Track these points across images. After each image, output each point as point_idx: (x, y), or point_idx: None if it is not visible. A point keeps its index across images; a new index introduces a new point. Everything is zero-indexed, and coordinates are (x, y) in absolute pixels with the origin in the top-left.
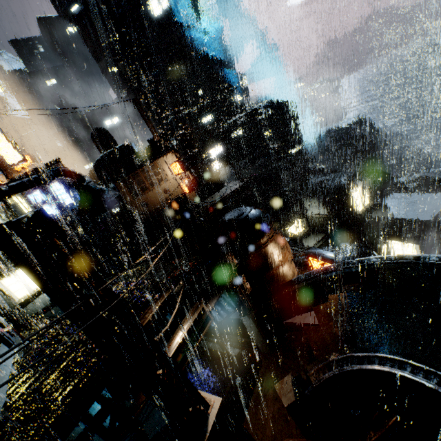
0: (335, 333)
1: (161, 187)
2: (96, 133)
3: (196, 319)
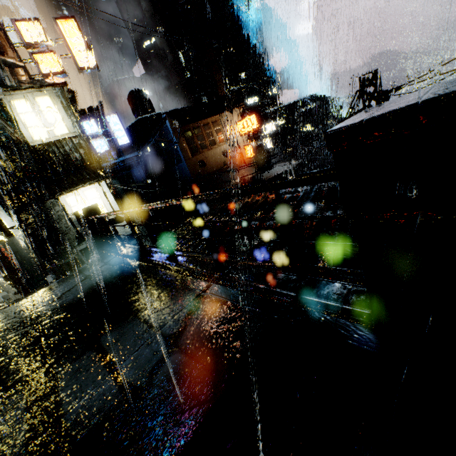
0: None
1: (221, 148)
2: (135, 93)
3: None
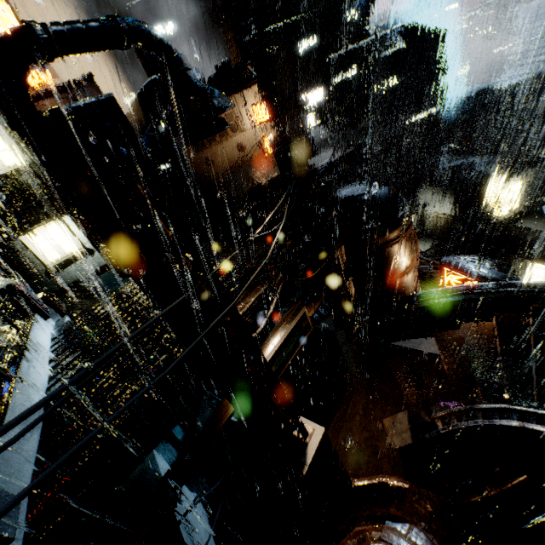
0: (466, 370)
1: (234, 139)
2: None
3: (295, 326)
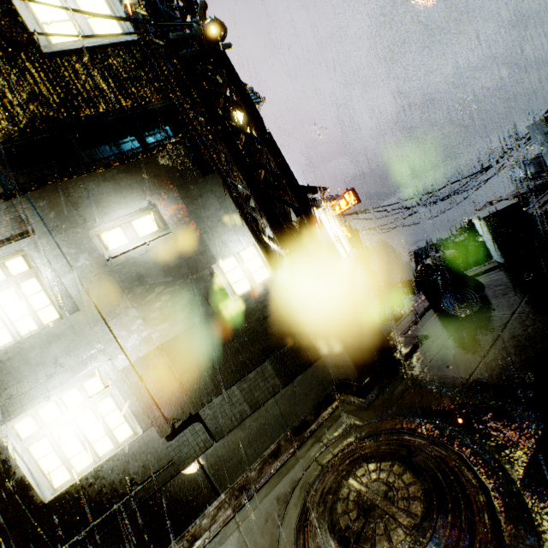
0: None
1: None
2: None
3: None
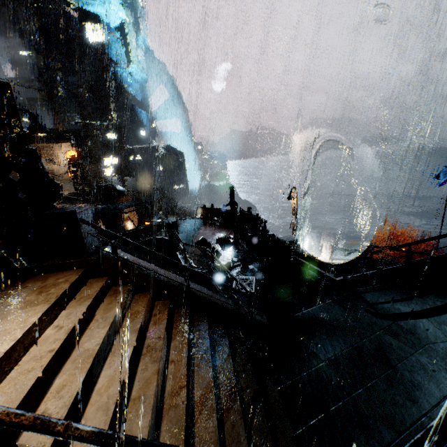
0: None
1: (47, 167)
2: None
3: None
